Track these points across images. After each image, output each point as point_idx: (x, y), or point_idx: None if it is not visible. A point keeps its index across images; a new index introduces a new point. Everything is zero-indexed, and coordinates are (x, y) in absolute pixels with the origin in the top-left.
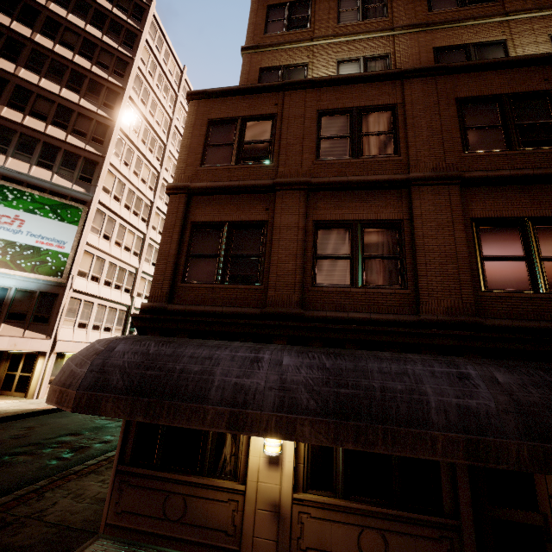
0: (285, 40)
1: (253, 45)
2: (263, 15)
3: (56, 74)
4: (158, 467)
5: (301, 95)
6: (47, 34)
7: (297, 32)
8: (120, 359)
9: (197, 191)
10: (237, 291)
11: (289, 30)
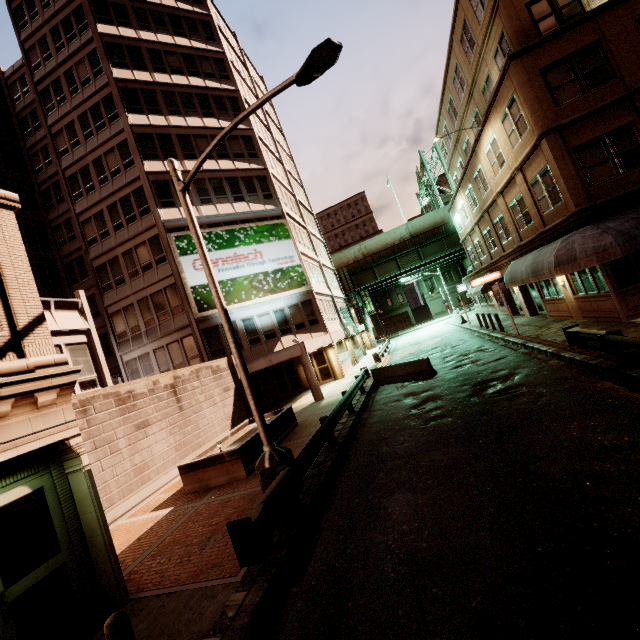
0: None
1: None
2: None
3: (190, 107)
4: (639, 282)
5: (613, 14)
6: (159, 69)
7: None
8: (624, 226)
9: (569, 125)
10: (636, 173)
11: None
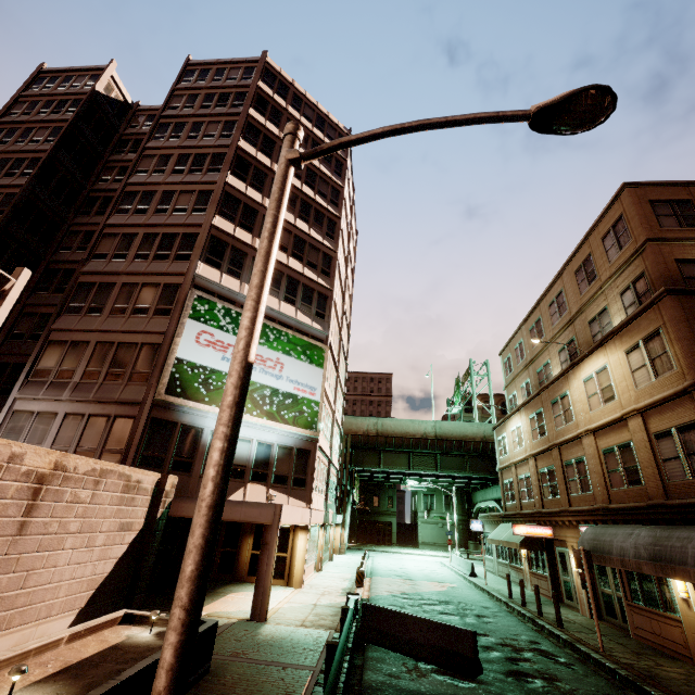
0: (689, 237)
1: (658, 237)
2: (649, 209)
3: (290, 204)
4: None
5: None
6: None
7: (694, 229)
8: None
9: None
10: None
11: (685, 227)
